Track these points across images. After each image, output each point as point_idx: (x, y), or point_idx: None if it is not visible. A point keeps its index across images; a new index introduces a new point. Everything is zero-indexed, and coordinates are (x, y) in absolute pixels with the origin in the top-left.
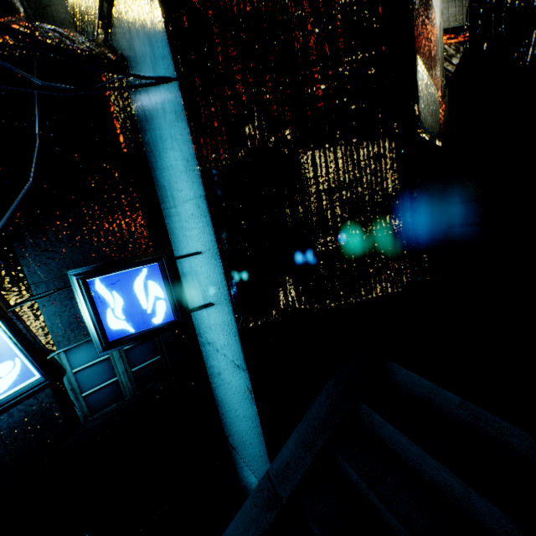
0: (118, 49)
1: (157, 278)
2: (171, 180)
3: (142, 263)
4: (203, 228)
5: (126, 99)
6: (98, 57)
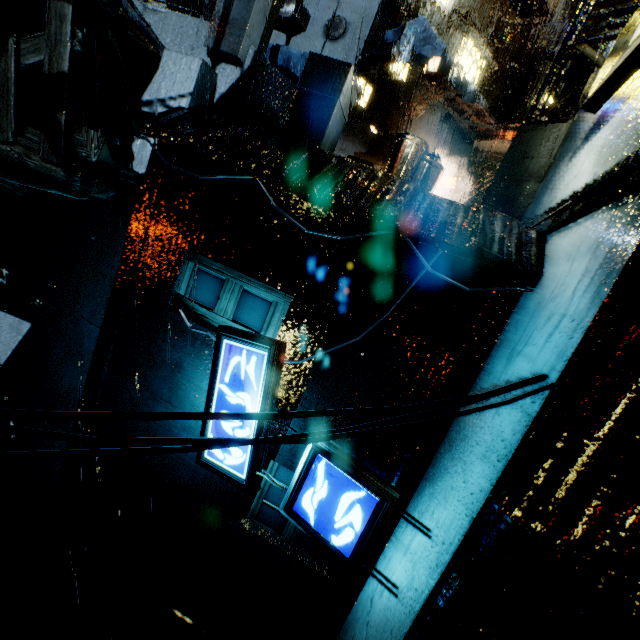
0: (545, 255)
1: (367, 510)
2: (474, 429)
3: (365, 486)
4: (448, 531)
5: (507, 307)
6: (507, 264)
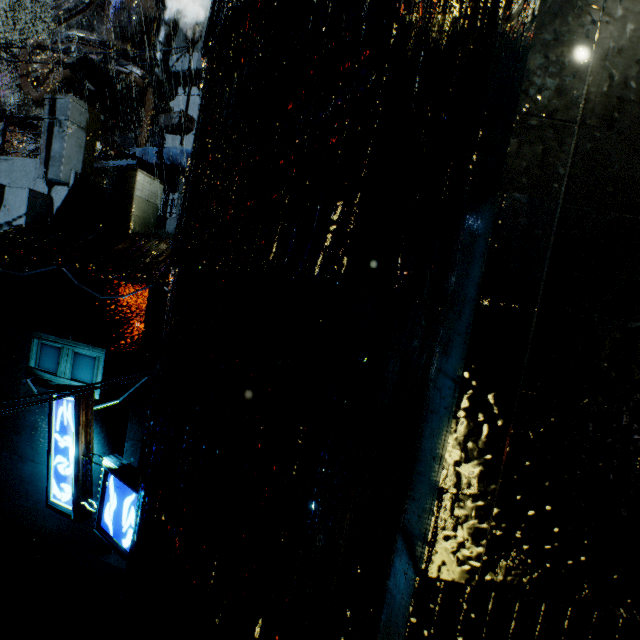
0: None
1: None
2: None
3: (132, 489)
4: None
5: None
6: None
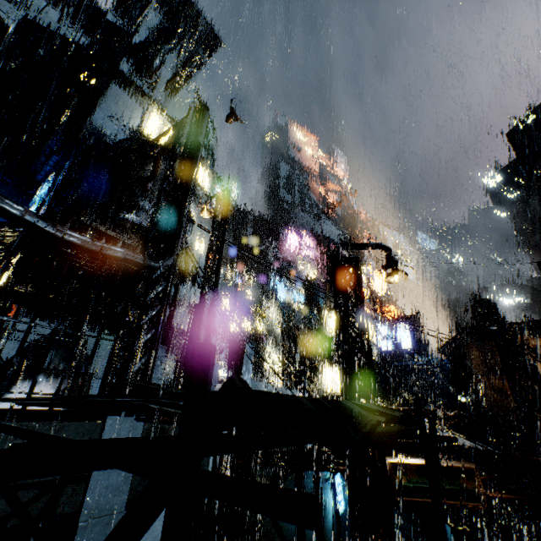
0: None
1: None
2: None
3: None
4: None
5: None
6: None
